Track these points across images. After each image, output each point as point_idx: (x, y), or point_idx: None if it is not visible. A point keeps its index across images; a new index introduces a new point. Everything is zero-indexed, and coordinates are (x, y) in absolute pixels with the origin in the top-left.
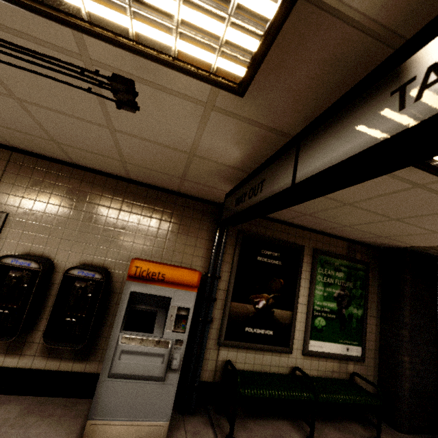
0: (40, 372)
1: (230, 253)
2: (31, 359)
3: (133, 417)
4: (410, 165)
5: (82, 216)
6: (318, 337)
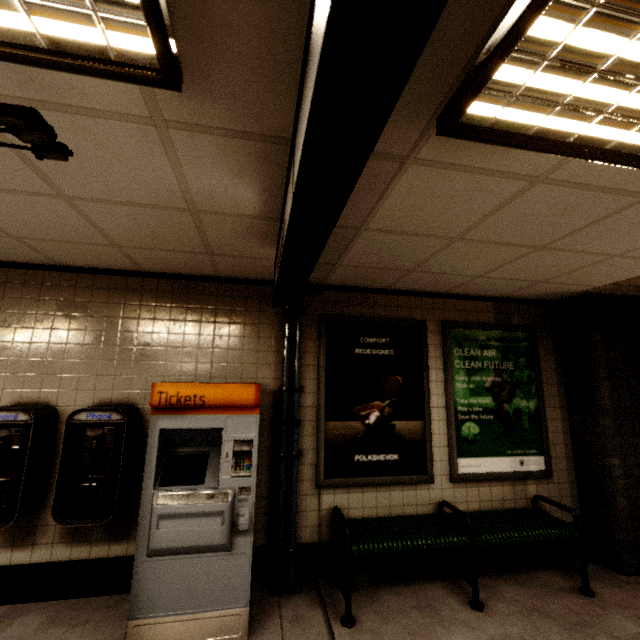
0: (65, 565)
1: (312, 351)
2: (48, 549)
3: (193, 608)
4: (388, 116)
5: (85, 337)
6: (471, 451)
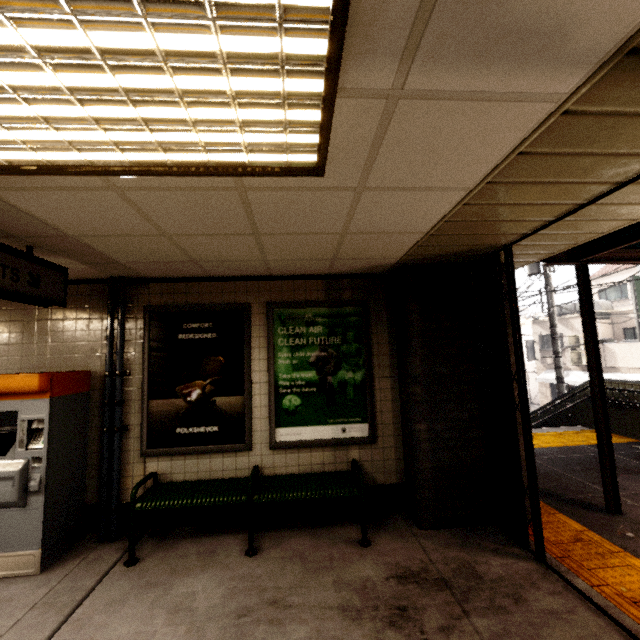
0: None
1: (139, 339)
2: None
3: None
4: None
5: None
6: (291, 421)
